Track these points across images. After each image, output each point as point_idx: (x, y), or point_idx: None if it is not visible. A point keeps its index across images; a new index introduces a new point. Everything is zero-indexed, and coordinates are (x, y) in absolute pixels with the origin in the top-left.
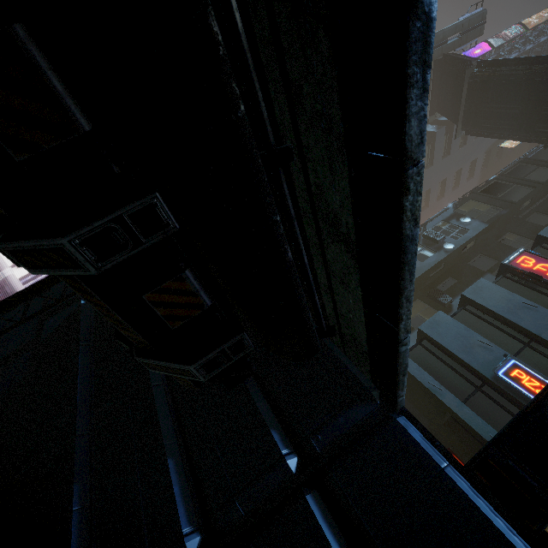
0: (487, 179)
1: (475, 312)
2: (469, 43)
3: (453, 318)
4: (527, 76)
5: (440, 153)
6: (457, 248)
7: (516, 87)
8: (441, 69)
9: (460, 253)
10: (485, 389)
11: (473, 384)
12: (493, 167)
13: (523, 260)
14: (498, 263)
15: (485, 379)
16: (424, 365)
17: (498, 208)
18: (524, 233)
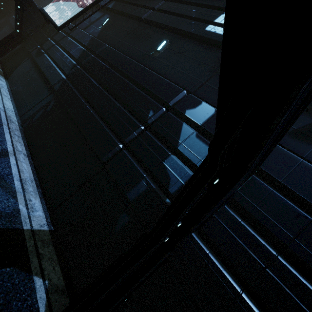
0: None
1: None
2: None
3: None
4: None
5: None
6: None
7: None
8: None
9: None
10: None
11: None
12: None
13: None
14: None
15: None
16: None
17: None
18: None
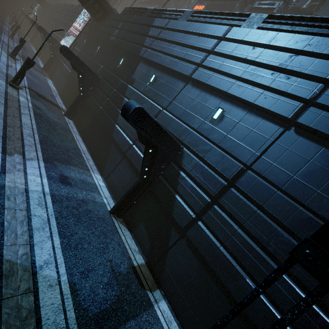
0: None
1: None
2: None
3: None
4: None
5: None
6: None
7: None
8: None
9: None
10: None
11: None
12: None
13: (195, 7)
14: None
15: None
16: None
17: None
18: None
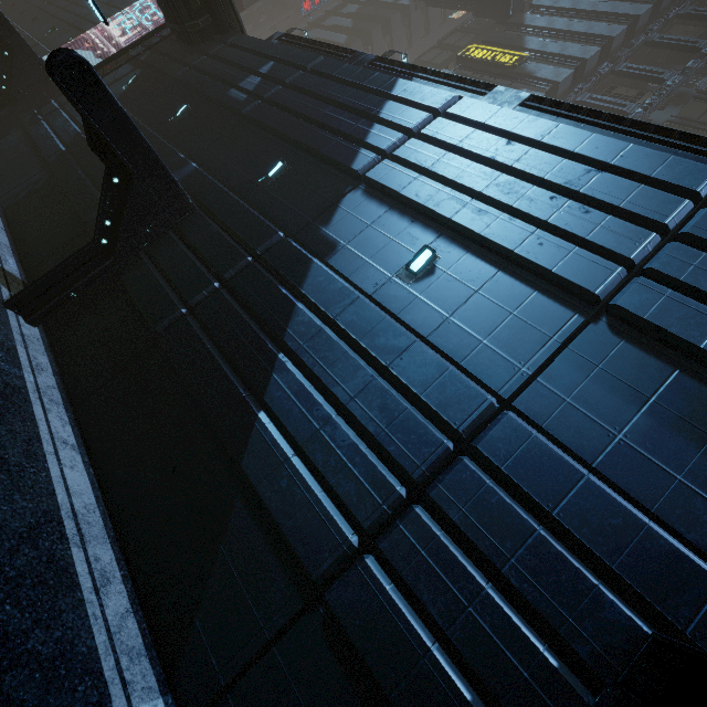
0: None
1: None
2: None
3: None
4: None
5: (419, 32)
6: None
7: None
8: None
9: None
10: None
11: None
12: None
13: None
14: None
15: None
16: None
17: None
18: None
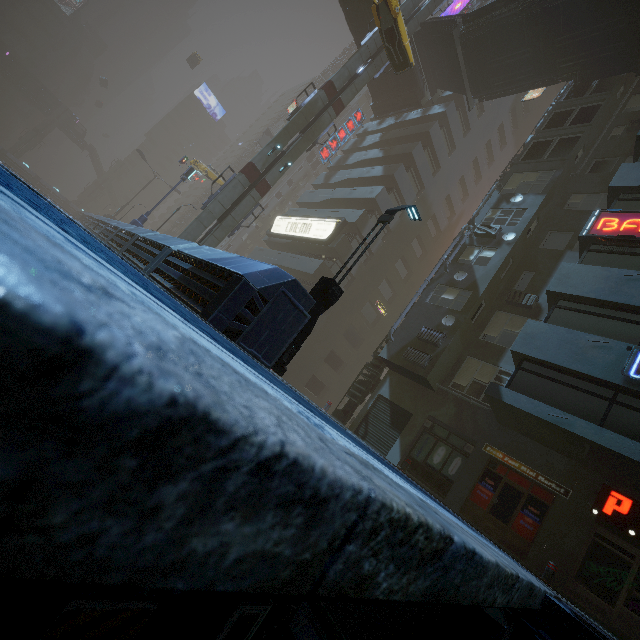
0: (523, 140)
1: (571, 307)
2: (445, 0)
3: (548, 324)
4: (524, 13)
5: (459, 132)
6: (520, 235)
7: (517, 29)
8: (424, 41)
9: (525, 240)
10: (621, 398)
11: (603, 397)
12: (524, 124)
13: (604, 224)
14: (574, 234)
15: (615, 387)
16: (535, 393)
17: (550, 171)
18: (591, 189)
